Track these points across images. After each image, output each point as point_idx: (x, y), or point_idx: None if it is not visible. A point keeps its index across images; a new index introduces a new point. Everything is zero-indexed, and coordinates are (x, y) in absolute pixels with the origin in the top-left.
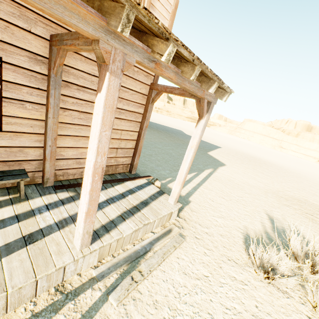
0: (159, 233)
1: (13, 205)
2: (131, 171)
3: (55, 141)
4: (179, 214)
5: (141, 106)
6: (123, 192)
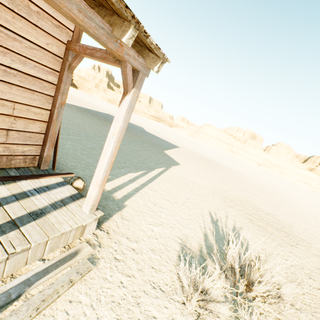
0: (52, 260)
1: None
2: (40, 165)
3: None
4: (102, 225)
5: (53, 73)
6: (3, 196)
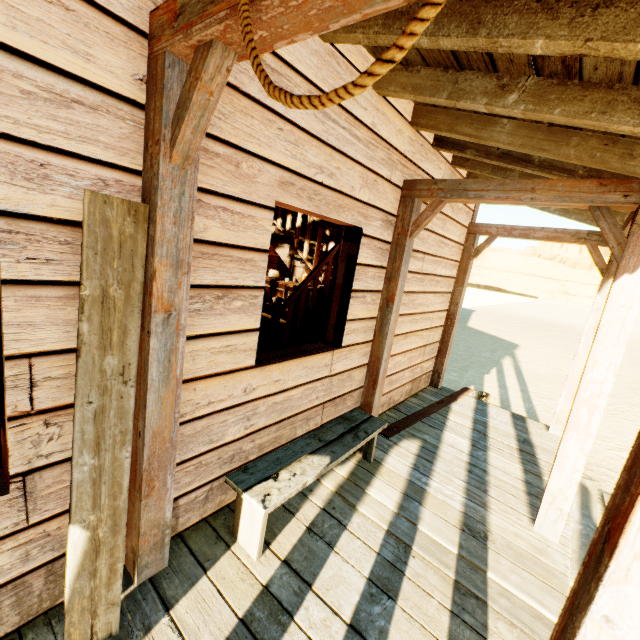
0: (575, 495)
1: (375, 475)
2: (436, 383)
3: (389, 351)
4: None
5: (455, 265)
6: (471, 425)
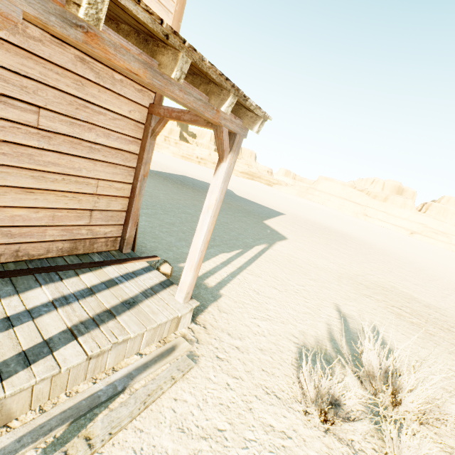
0: (150, 355)
1: None
2: (122, 248)
3: None
4: (197, 318)
5: (135, 142)
6: (94, 284)
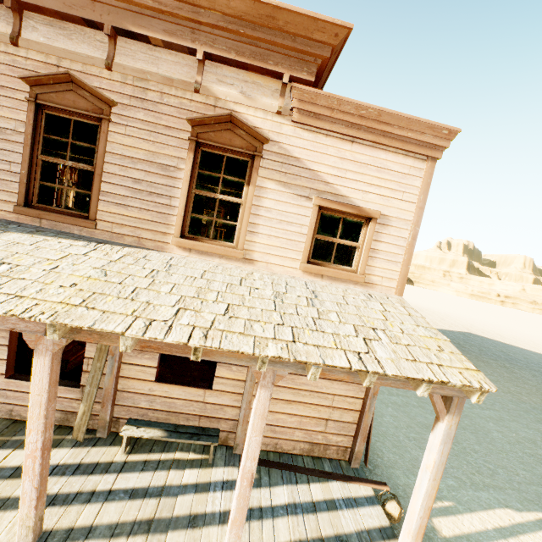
0: None
1: (200, 468)
2: (350, 461)
3: (249, 404)
4: None
5: None
6: (318, 499)
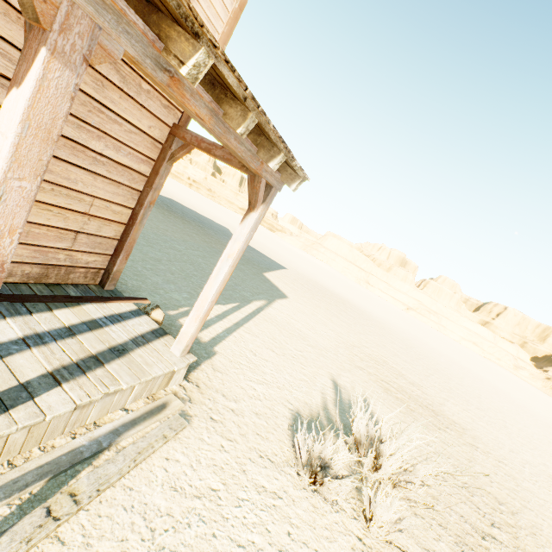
0: (138, 411)
1: None
2: (104, 283)
3: None
4: (190, 375)
5: (147, 162)
6: (73, 324)
